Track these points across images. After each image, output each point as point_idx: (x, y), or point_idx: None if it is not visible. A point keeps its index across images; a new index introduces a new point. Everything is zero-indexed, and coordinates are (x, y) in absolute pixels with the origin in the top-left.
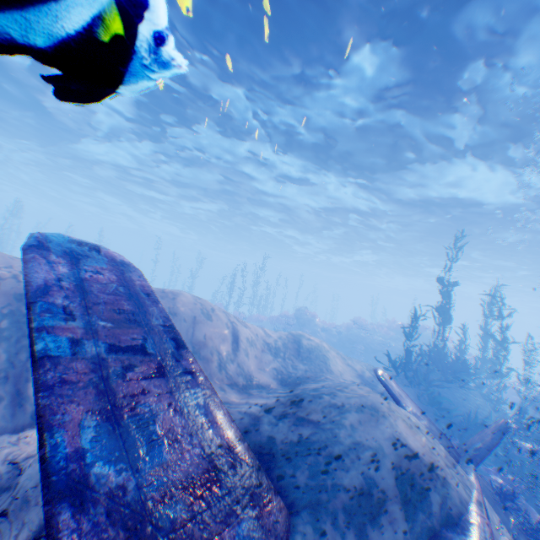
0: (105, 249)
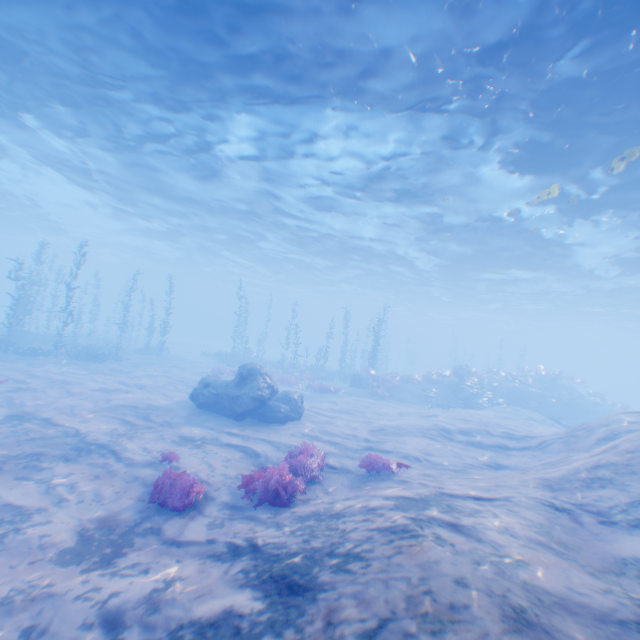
0: None
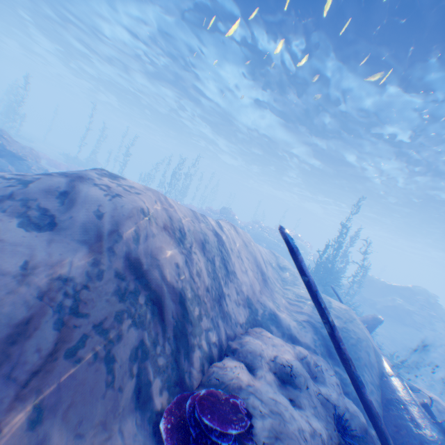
0: None
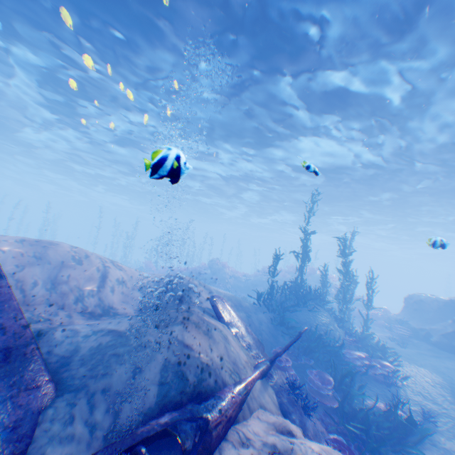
0: None
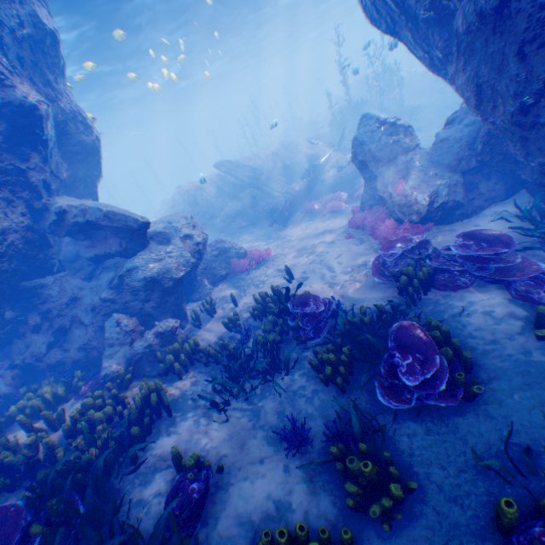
0: (220, 159)
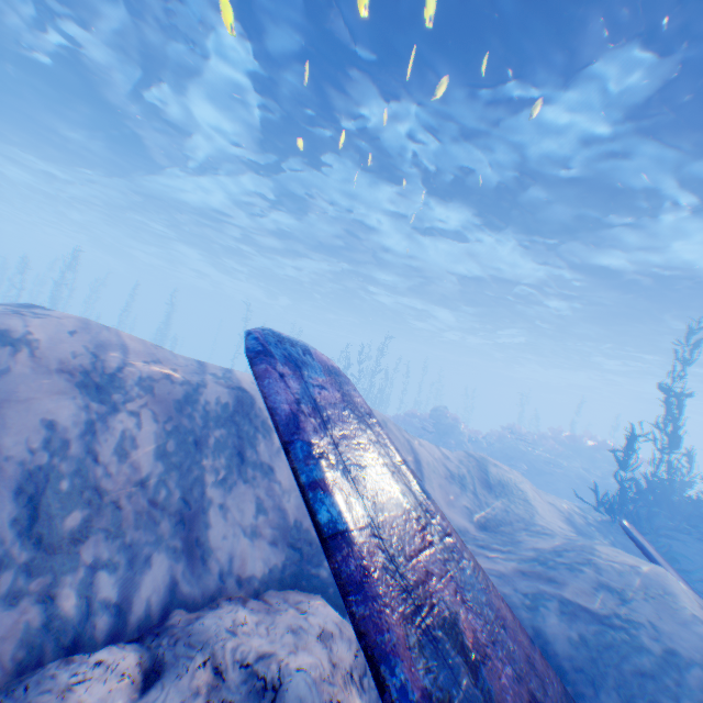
0: (311, 348)
